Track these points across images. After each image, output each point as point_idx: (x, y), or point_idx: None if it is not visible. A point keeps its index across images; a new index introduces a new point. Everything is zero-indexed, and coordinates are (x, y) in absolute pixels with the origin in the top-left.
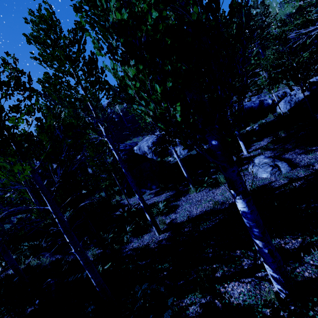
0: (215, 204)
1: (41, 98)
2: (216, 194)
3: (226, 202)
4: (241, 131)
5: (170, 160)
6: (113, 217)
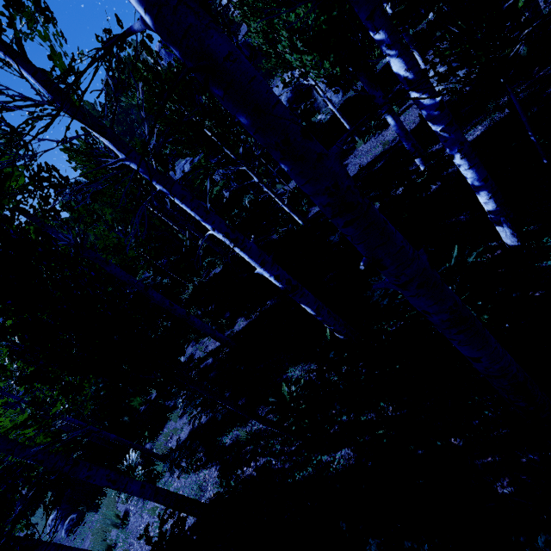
0: (386, 145)
1: (131, 91)
2: (386, 136)
3: (396, 139)
4: (421, 24)
5: (321, 119)
6: (278, 208)
